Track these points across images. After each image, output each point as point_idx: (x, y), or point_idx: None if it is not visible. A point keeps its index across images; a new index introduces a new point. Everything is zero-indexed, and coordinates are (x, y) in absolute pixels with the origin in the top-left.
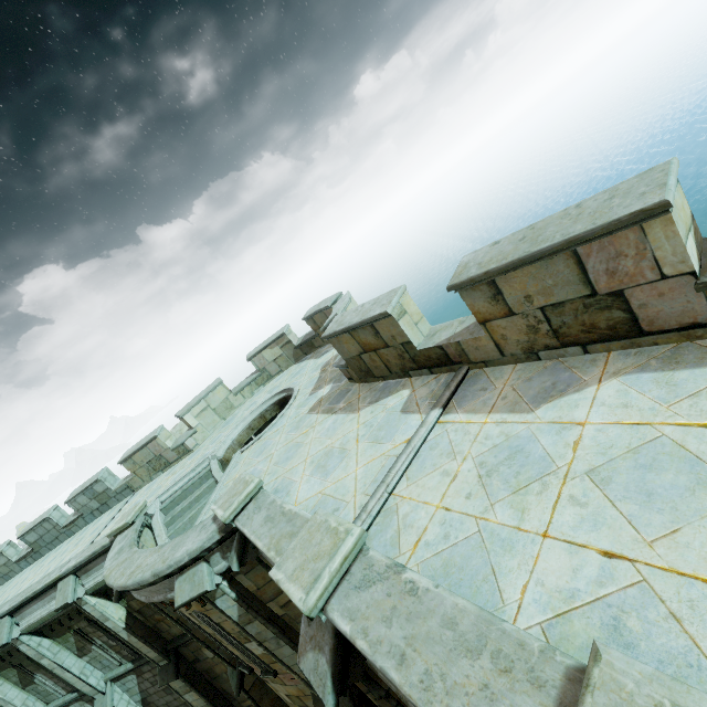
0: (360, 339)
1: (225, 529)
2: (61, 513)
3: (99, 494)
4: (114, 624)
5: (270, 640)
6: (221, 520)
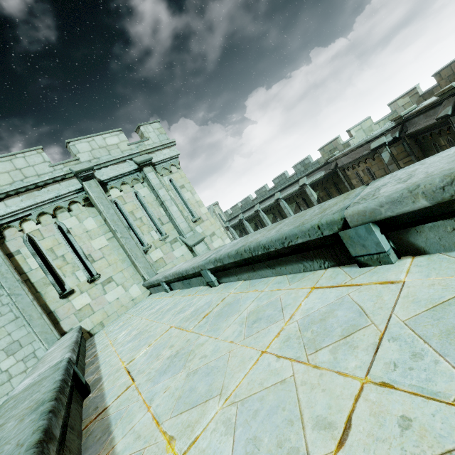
0: None
1: (397, 122)
2: (287, 173)
3: (305, 164)
4: (313, 198)
5: None
6: (400, 114)
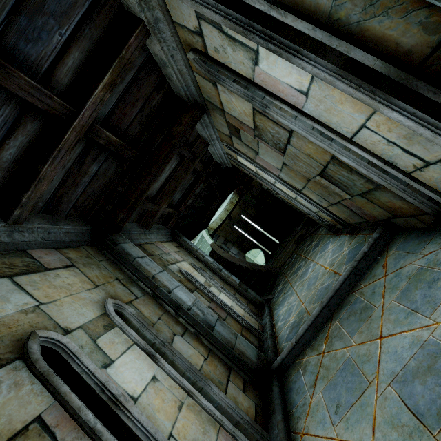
0: None
1: None
2: None
3: None
4: None
5: None
6: None
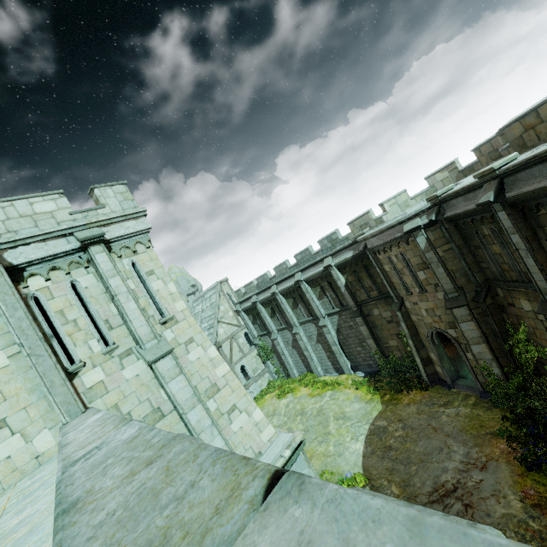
0: (525, 123)
1: (433, 203)
2: (312, 249)
3: (333, 240)
4: (340, 283)
5: (434, 263)
6: (435, 194)
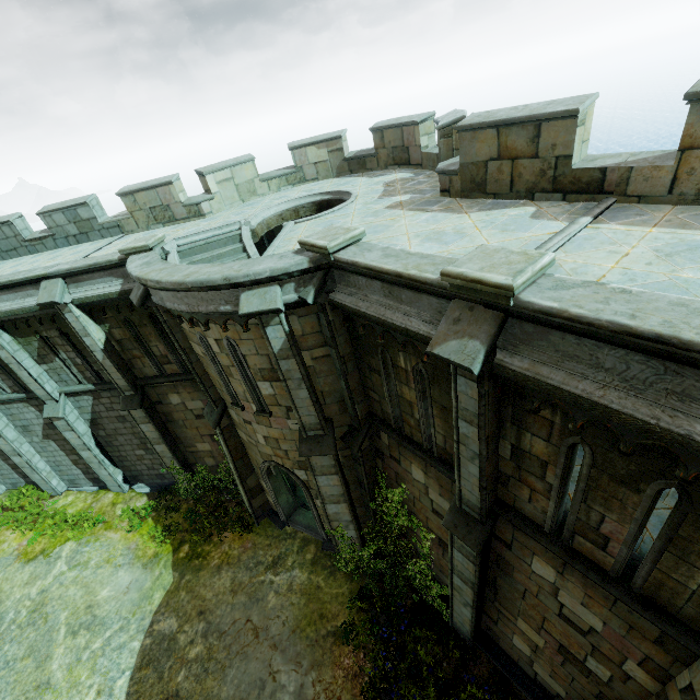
0: (506, 141)
1: (316, 262)
2: (25, 224)
3: (82, 220)
4: (92, 342)
5: (294, 380)
6: (327, 247)
